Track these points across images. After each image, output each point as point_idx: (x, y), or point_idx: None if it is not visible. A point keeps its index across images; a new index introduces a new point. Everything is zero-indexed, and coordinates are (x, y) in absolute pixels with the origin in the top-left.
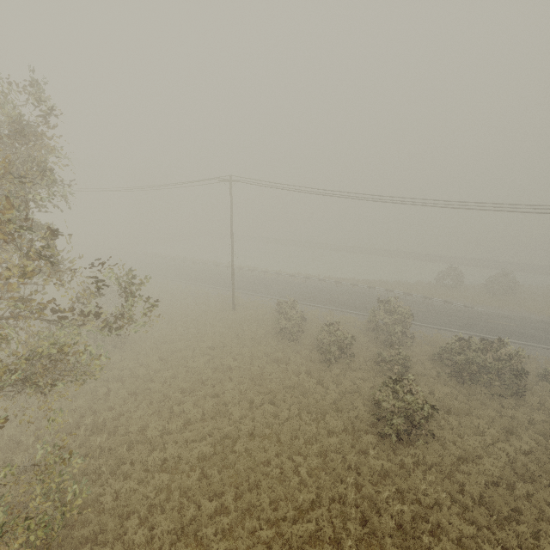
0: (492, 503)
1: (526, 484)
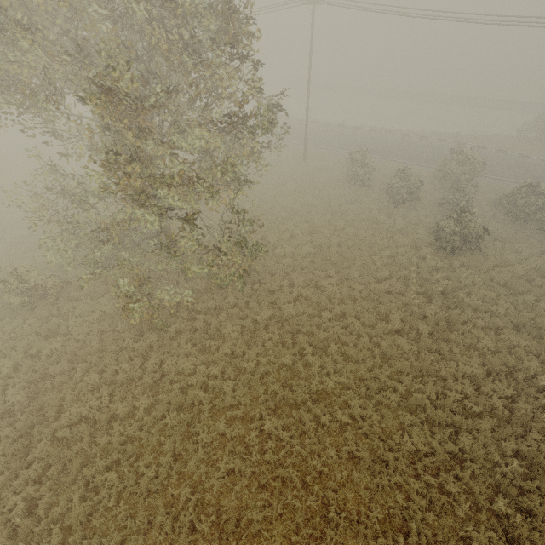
0: (512, 286)
1: (543, 279)
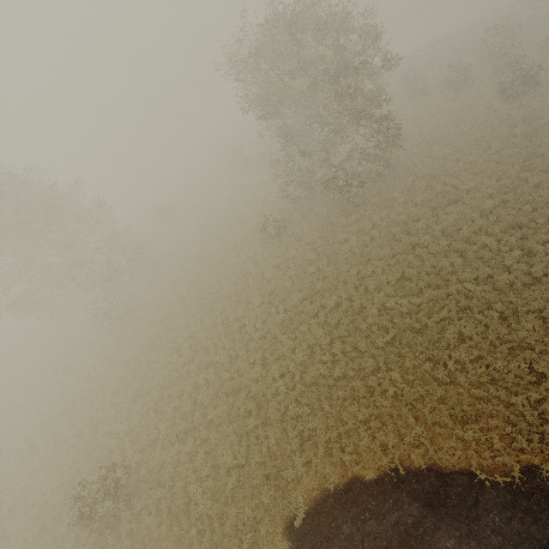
0: None
1: None
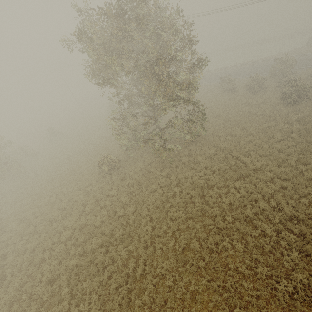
0: None
1: None
